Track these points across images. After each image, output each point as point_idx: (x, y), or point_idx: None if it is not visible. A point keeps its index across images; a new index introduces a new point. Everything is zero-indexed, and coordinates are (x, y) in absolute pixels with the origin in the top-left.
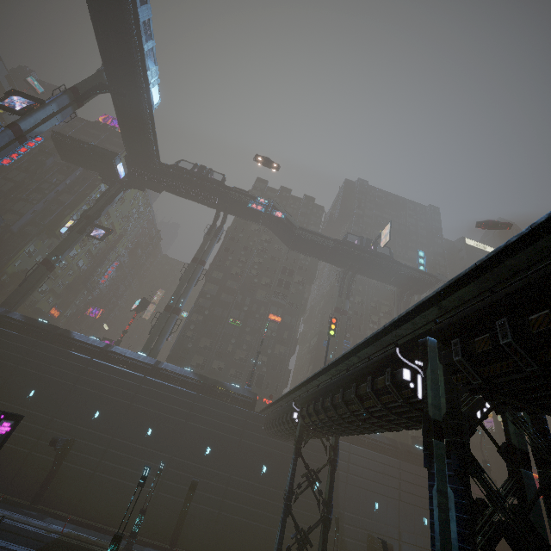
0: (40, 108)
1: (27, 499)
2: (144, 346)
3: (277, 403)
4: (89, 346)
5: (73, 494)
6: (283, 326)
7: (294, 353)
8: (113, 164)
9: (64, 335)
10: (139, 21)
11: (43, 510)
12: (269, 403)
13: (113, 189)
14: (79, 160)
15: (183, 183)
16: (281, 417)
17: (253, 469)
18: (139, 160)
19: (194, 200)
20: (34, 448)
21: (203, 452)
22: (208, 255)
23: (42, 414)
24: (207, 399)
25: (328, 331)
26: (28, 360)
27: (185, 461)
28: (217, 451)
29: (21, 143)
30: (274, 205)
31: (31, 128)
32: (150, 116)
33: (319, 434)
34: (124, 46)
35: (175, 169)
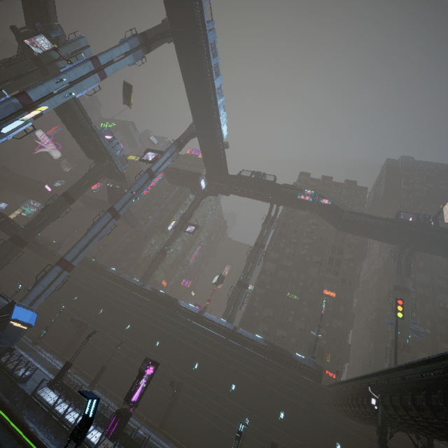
0: (161, 157)
1: (157, 423)
2: (224, 313)
3: (348, 382)
4: (189, 311)
5: (183, 427)
6: (338, 301)
7: (351, 328)
8: (198, 181)
9: (174, 302)
10: (215, 88)
11: (166, 434)
12: (331, 376)
13: (198, 198)
14: (178, 182)
15: (245, 187)
16: (353, 397)
17: (326, 444)
18: (215, 175)
19: (252, 198)
20: (160, 384)
21: (277, 415)
22: (266, 239)
23: (163, 359)
24: (276, 365)
25: (394, 313)
26: (155, 319)
27: (263, 420)
28: (290, 417)
29: (152, 179)
30: (320, 194)
31: (156, 169)
32: (221, 145)
33: (406, 429)
34: (206, 106)
35: (238, 177)
